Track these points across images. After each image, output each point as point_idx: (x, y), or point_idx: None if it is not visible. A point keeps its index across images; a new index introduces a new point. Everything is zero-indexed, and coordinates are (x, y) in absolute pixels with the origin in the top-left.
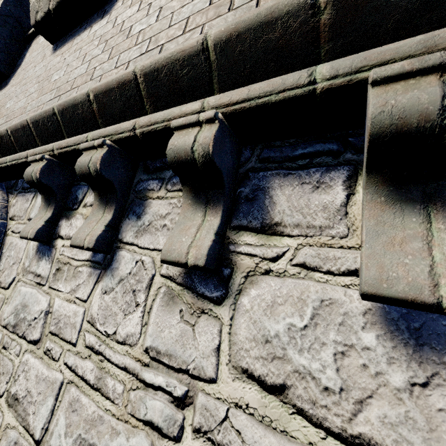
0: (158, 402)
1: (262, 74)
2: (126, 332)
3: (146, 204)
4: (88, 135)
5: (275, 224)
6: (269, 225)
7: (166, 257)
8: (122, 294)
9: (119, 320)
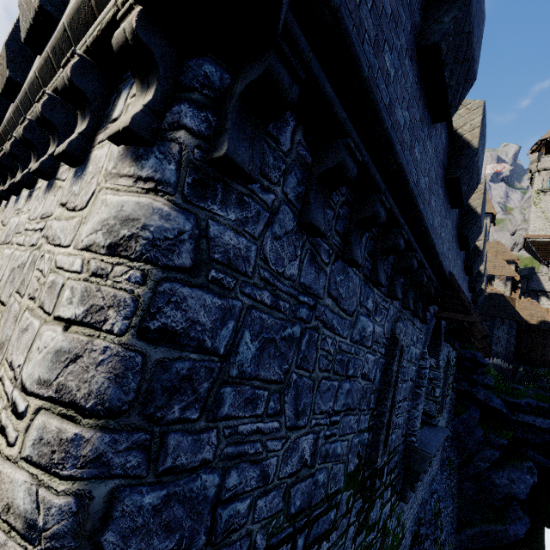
0: None
1: None
2: None
3: None
4: None
5: None
6: None
7: None
8: None
9: None
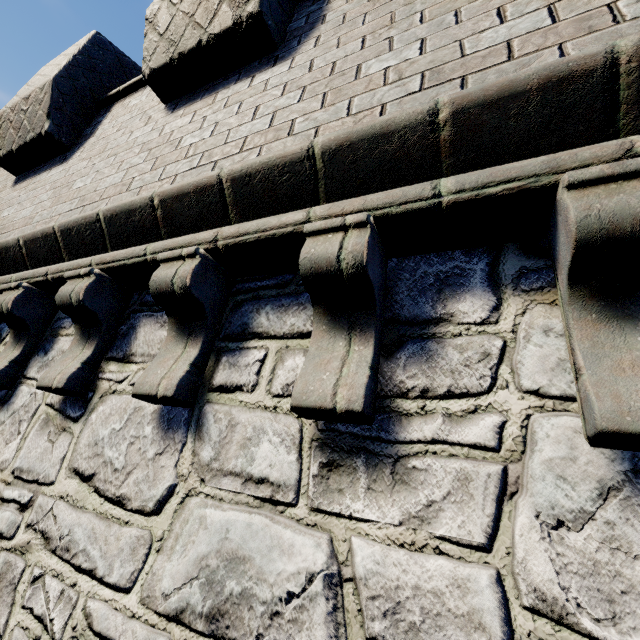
0: (8, 512)
1: (134, 242)
2: (2, 459)
3: (56, 341)
4: (13, 276)
5: (131, 355)
6: (128, 355)
7: (40, 383)
8: (10, 425)
9: (0, 449)
